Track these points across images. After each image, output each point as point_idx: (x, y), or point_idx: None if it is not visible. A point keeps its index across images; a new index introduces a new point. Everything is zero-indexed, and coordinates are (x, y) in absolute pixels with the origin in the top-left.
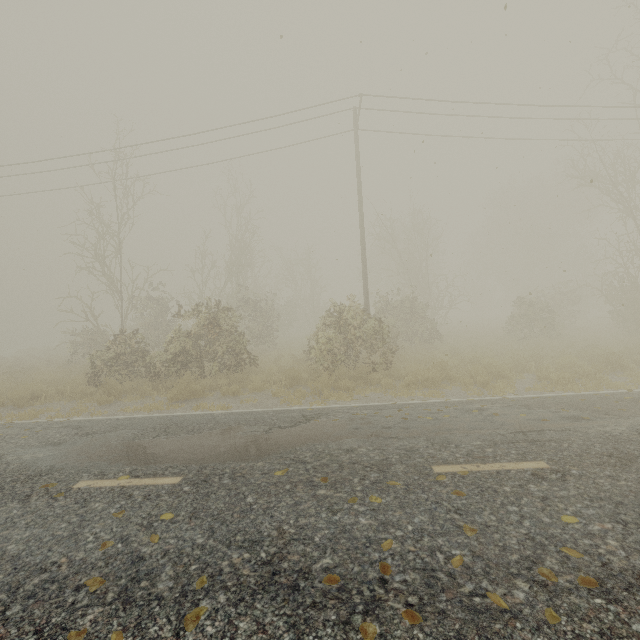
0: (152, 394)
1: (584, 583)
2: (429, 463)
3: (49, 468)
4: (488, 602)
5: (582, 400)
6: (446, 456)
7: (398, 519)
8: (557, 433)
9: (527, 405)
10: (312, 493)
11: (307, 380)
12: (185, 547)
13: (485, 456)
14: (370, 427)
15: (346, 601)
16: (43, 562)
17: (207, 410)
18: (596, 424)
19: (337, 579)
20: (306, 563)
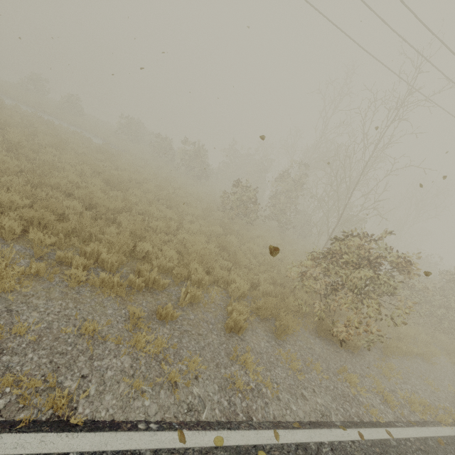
0: None
1: None
2: None
3: None
4: None
5: None
6: None
7: None
8: None
9: None
10: None
11: None
12: None
13: None
14: None
15: None
16: None
17: None
18: None
19: None
20: None
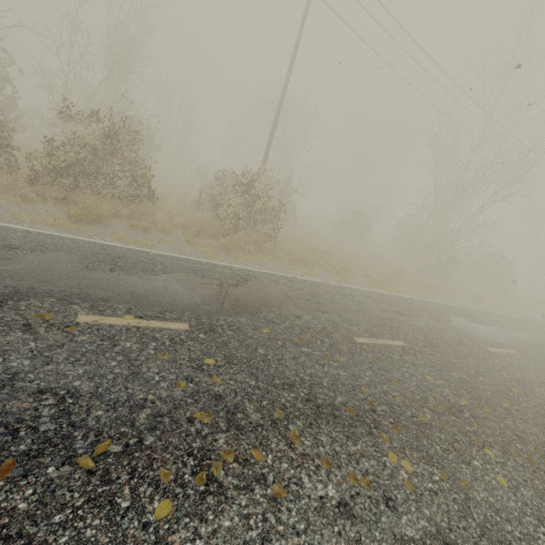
0: (35, 201)
1: (447, 410)
2: (351, 335)
3: (13, 291)
4: (419, 420)
5: (397, 300)
6: (356, 331)
7: (358, 373)
8: (398, 322)
9: (373, 298)
10: (299, 350)
11: (206, 232)
12: (246, 388)
13: (375, 334)
14: (297, 298)
15: (364, 422)
16: (132, 399)
17: (129, 243)
18: (411, 319)
19: (353, 410)
20: (330, 400)
